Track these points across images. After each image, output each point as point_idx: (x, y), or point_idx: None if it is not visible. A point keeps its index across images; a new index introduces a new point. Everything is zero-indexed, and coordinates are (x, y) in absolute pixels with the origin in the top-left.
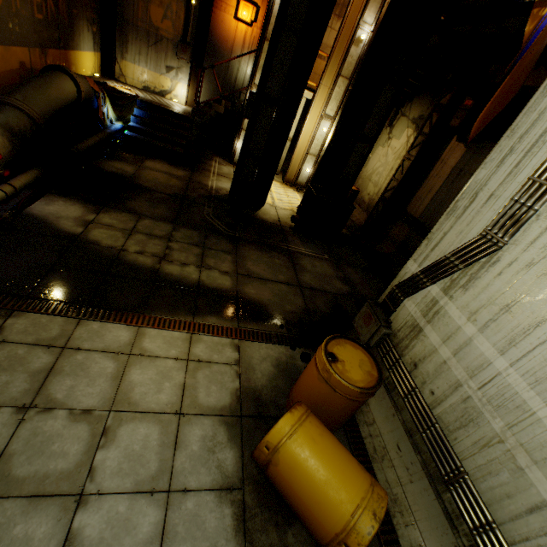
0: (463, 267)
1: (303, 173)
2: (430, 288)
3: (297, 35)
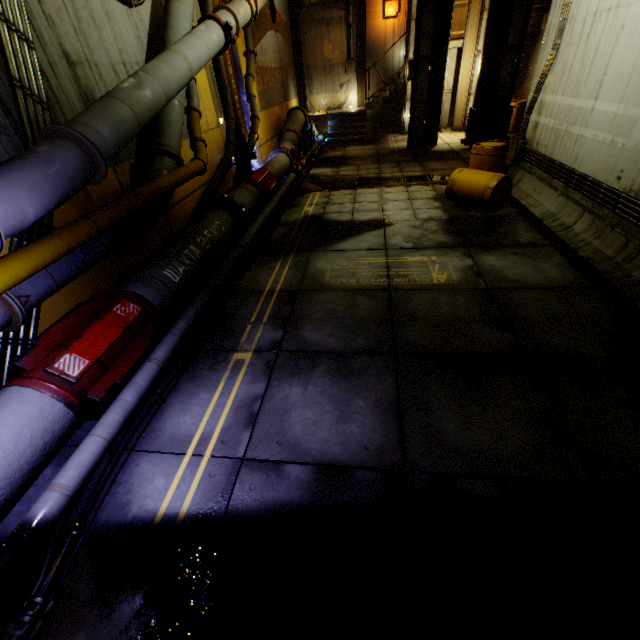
0: (548, 72)
1: None
2: (538, 98)
3: (434, 4)
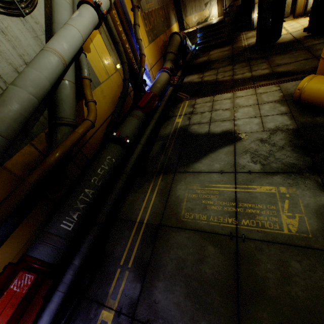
0: None
1: (310, 0)
2: None
3: None
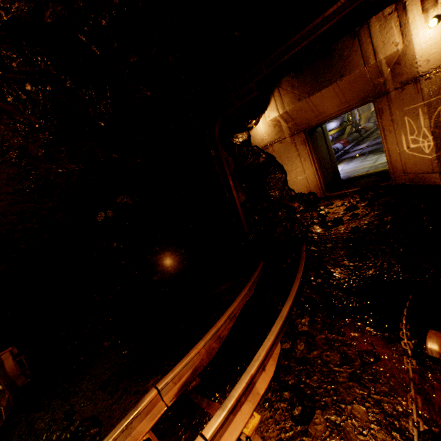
0: None
1: None
2: None
3: None
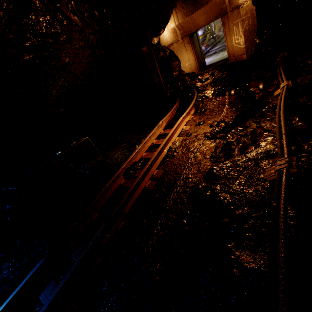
0: None
1: None
2: None
3: None
